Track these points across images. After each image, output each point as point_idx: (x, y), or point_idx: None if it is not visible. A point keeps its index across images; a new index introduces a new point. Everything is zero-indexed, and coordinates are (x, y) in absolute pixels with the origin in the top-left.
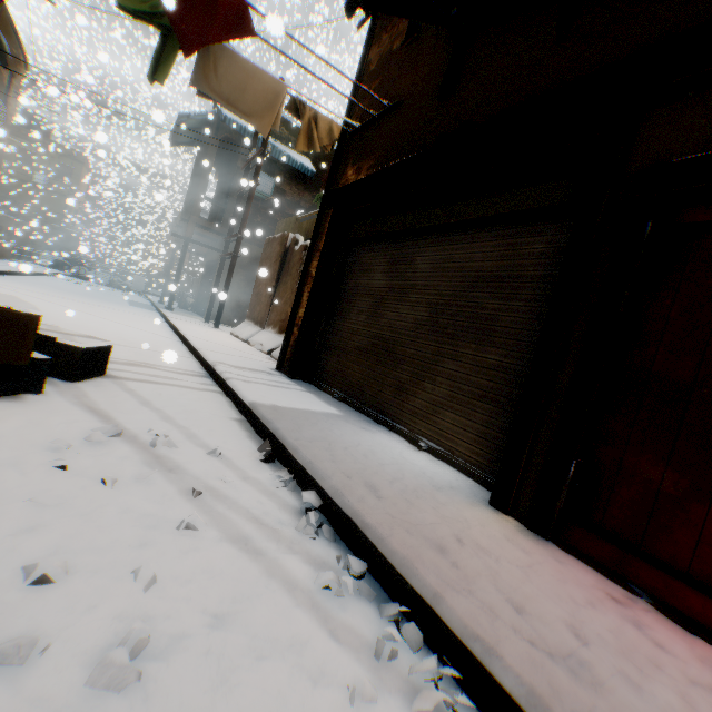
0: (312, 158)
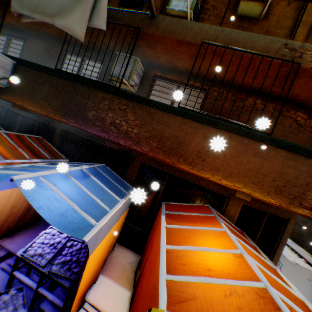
0: None
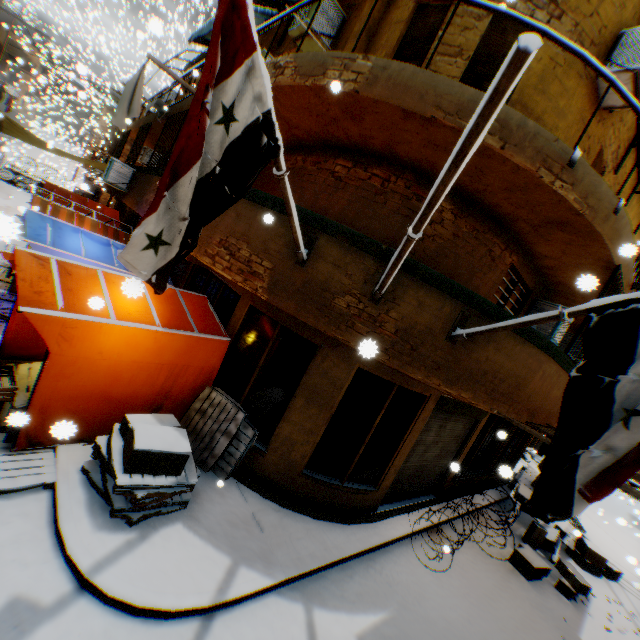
0: None
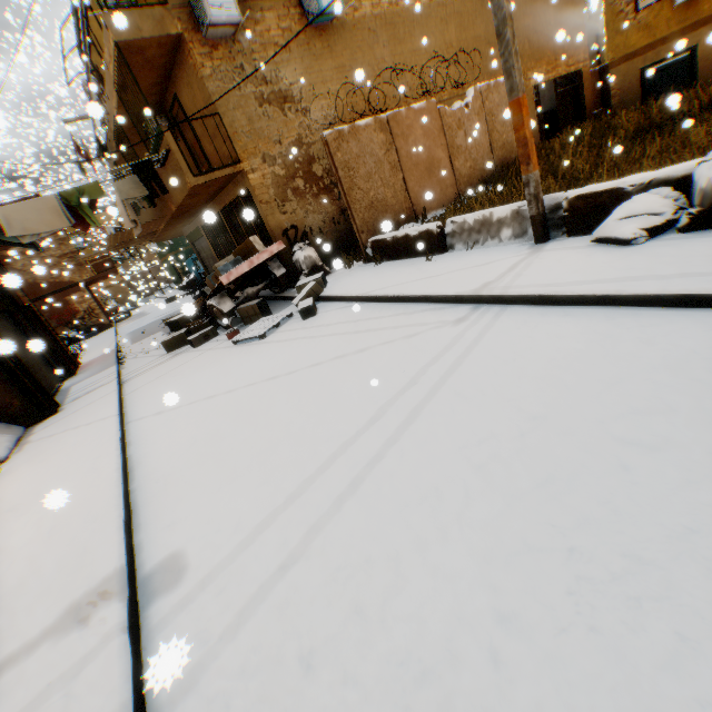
0: None
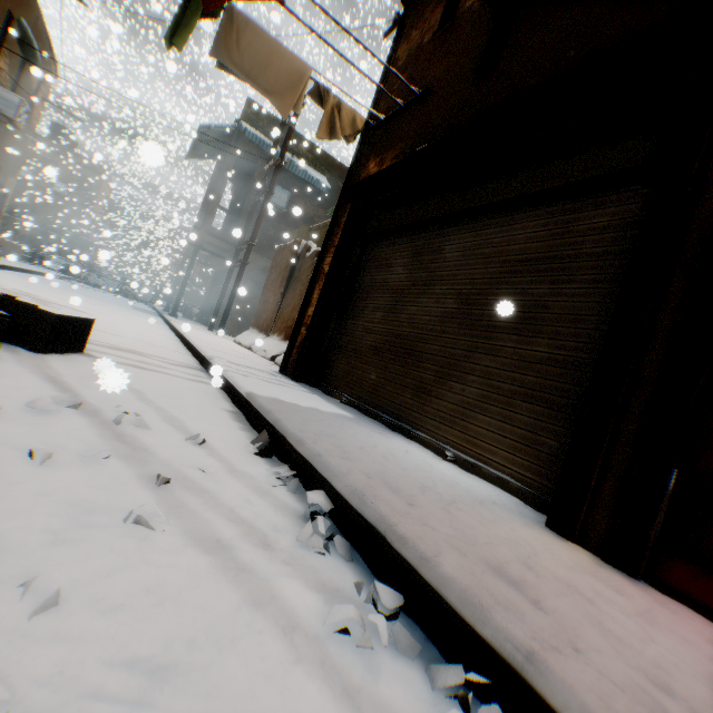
0: (328, 176)
